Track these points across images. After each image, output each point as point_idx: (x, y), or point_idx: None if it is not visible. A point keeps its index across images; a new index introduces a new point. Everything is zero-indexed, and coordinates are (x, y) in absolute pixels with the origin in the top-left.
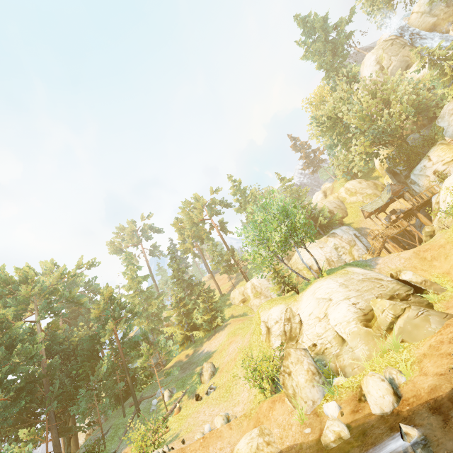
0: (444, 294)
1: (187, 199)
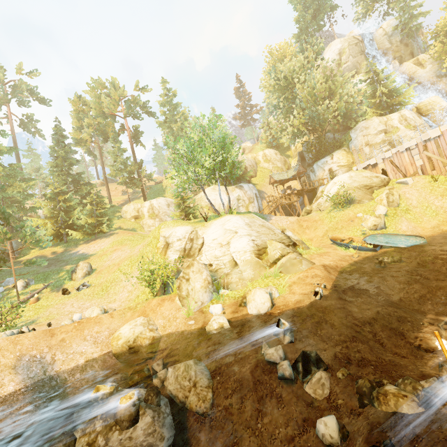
0: (309, 251)
1: (101, 79)
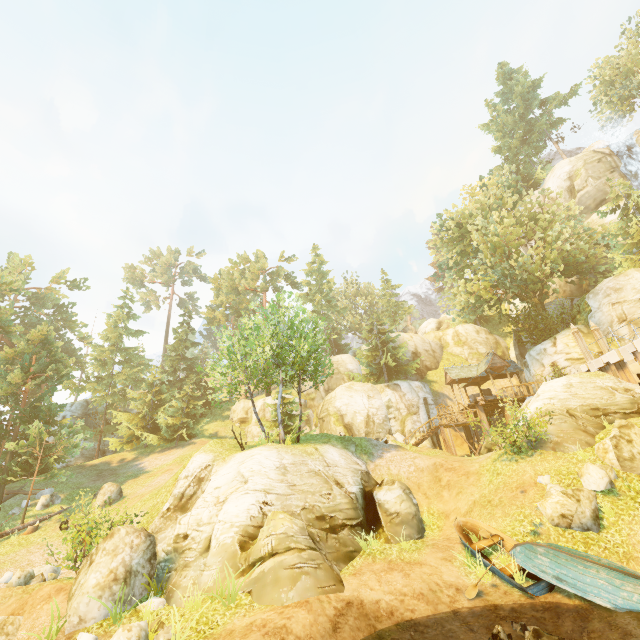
0: (387, 548)
1: (245, 254)
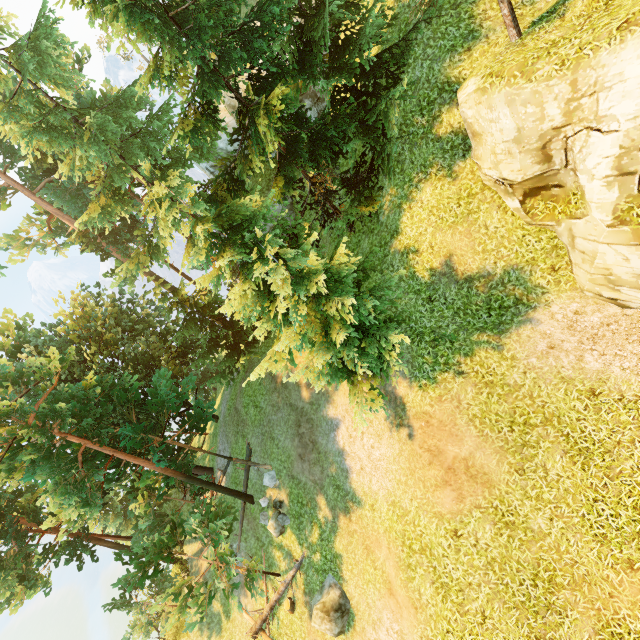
0: None
1: None
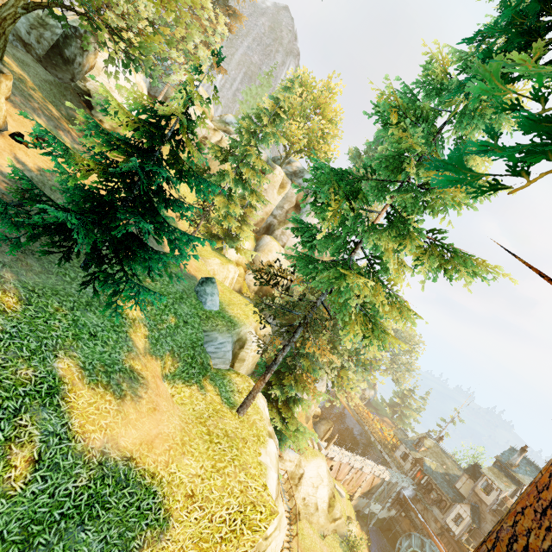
0: None
1: None
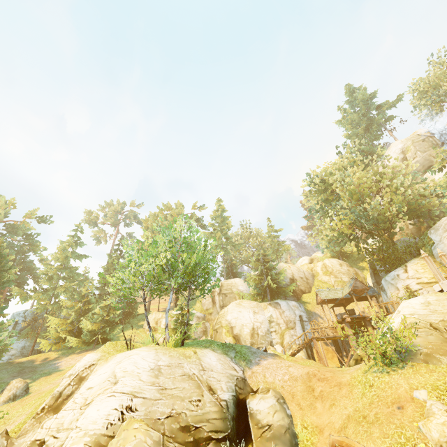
0: None
1: (169, 203)
